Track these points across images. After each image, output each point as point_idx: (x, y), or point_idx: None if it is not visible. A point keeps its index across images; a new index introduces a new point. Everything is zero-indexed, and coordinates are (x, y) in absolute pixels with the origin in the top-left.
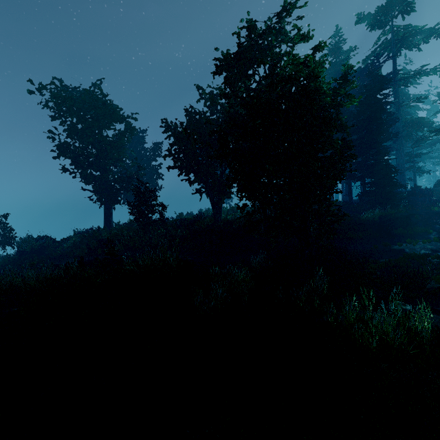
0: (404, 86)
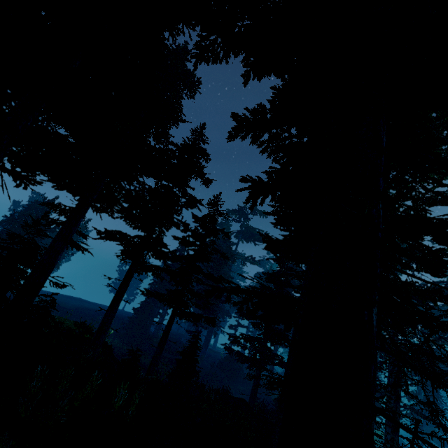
0: (243, 265)
